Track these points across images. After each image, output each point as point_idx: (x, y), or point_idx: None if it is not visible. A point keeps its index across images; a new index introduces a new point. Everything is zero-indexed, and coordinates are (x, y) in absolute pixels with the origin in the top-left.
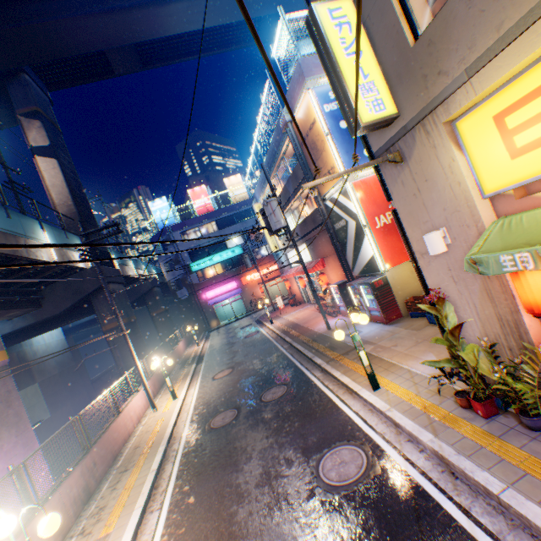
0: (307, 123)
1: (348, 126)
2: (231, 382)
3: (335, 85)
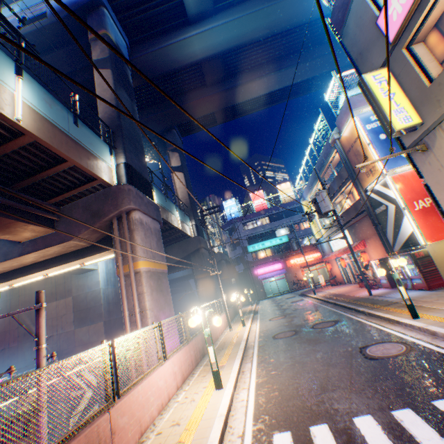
0: (351, 138)
1: (386, 132)
2: (285, 321)
3: (376, 112)
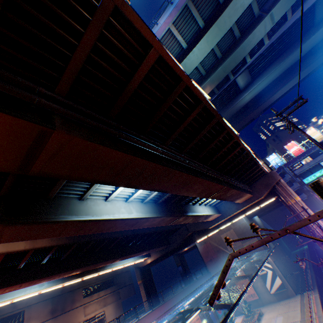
0: None
1: None
2: None
3: None
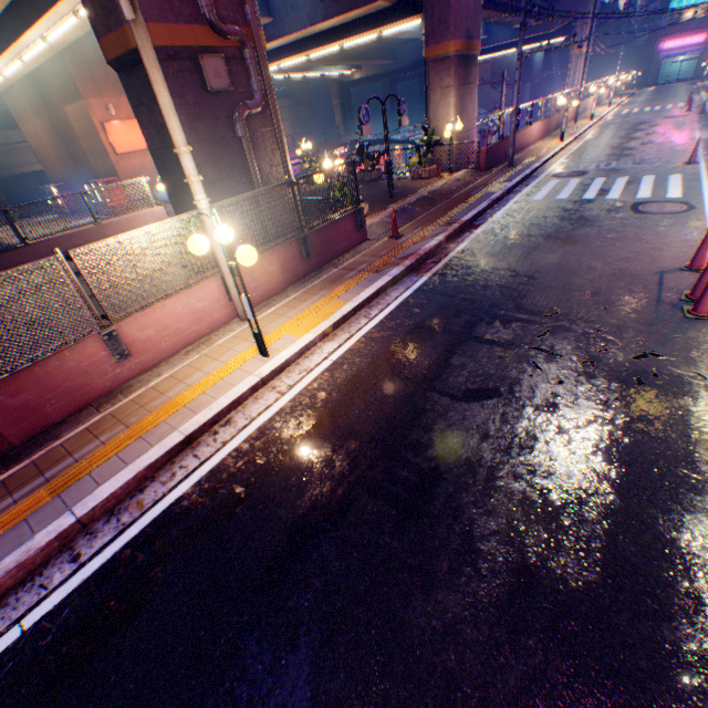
0: None
1: None
2: (650, 99)
3: None
